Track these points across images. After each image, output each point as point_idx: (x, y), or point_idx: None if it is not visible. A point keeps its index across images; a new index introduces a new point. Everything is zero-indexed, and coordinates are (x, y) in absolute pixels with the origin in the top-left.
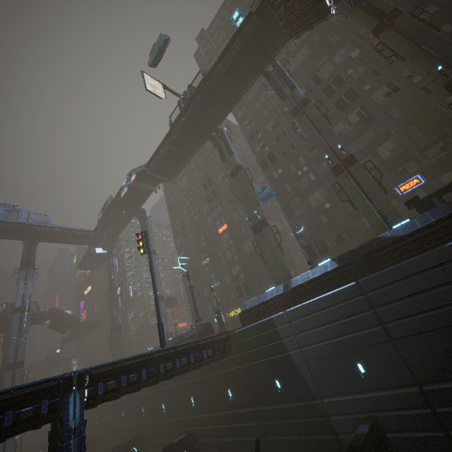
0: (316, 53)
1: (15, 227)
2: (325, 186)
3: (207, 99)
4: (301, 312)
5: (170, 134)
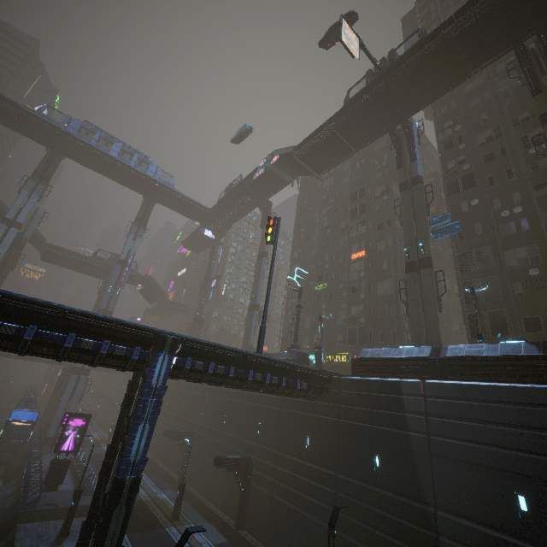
0: None
1: (142, 178)
2: (542, 243)
3: (411, 74)
4: (449, 391)
5: (341, 113)
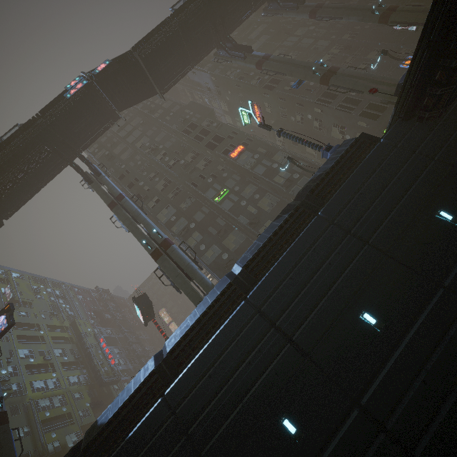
0: (275, 38)
1: None
2: None
3: None
4: None
5: (179, 13)
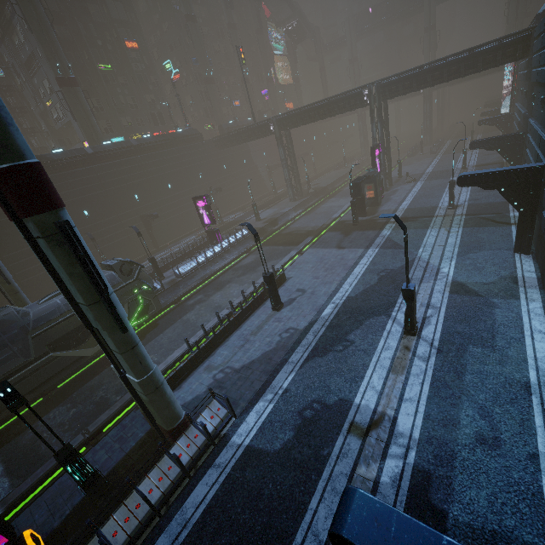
0: None
1: None
2: None
3: None
4: None
5: None
